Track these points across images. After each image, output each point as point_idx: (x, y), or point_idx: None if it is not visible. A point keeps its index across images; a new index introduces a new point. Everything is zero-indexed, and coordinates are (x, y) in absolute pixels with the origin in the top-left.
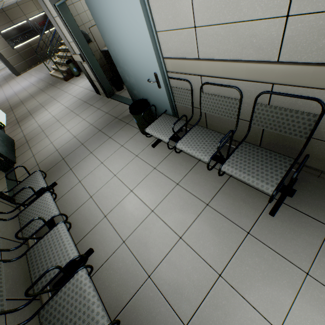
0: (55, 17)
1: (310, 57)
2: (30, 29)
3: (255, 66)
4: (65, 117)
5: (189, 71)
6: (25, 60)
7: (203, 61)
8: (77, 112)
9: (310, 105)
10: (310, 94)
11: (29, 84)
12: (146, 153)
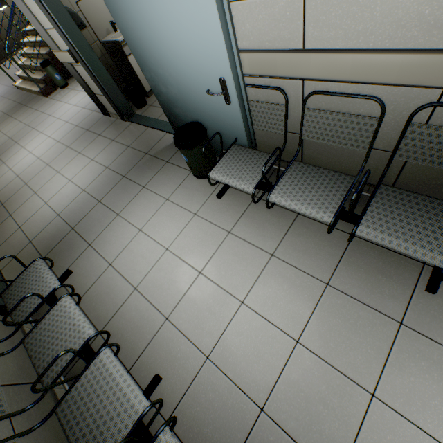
0: None
1: None
2: None
3: (421, 59)
4: (58, 157)
5: (283, 72)
6: None
7: (315, 54)
8: (77, 148)
9: None
10: None
11: None
12: (210, 208)
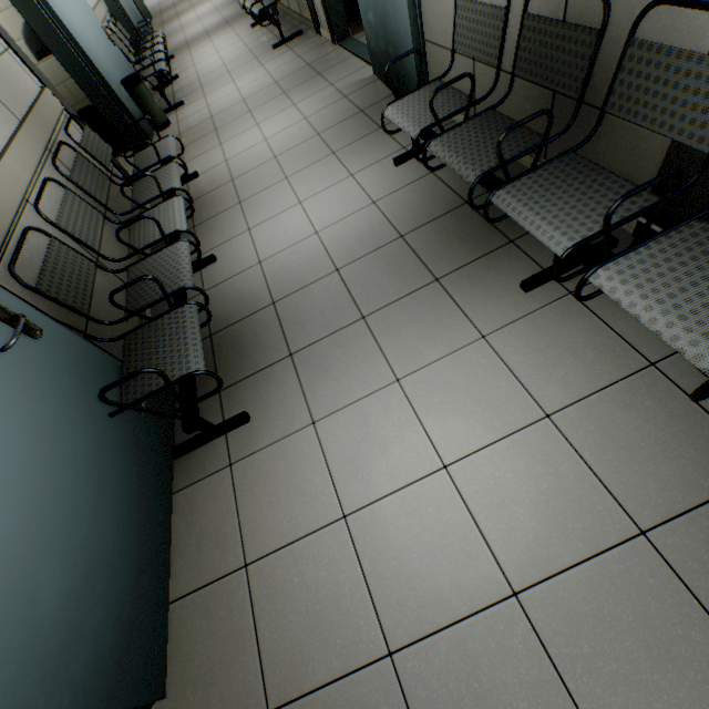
0: None
1: None
2: None
3: None
4: (207, 15)
5: None
6: None
7: None
8: (220, 10)
9: None
10: None
11: None
12: (245, 33)
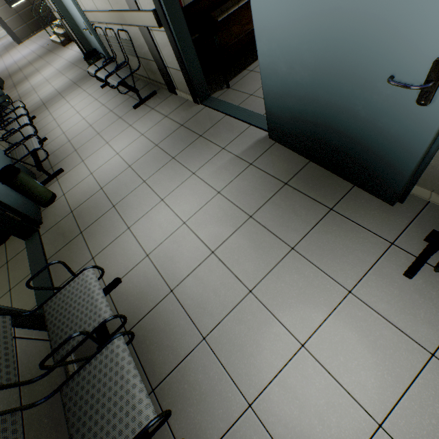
0: None
1: (117, 8)
2: None
3: (109, 14)
4: (53, 77)
5: (99, 21)
6: (26, 24)
7: (98, 13)
8: (64, 73)
9: (134, 37)
10: (130, 30)
11: (29, 52)
12: (96, 92)
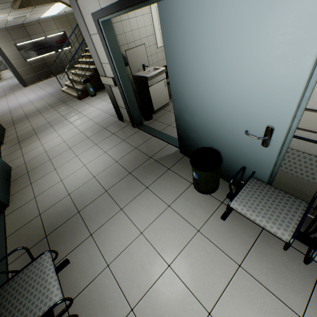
0: (93, 34)
1: None
2: (47, 45)
3: None
4: (79, 144)
5: None
6: (36, 73)
7: None
8: (95, 140)
9: None
10: None
11: (36, 97)
12: (213, 228)
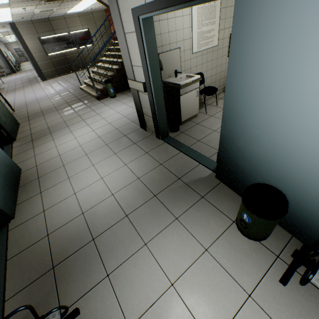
0: (128, 32)
1: None
2: (70, 41)
3: None
4: (96, 151)
5: None
6: (56, 68)
7: None
8: (114, 148)
9: None
10: None
11: (54, 93)
12: (270, 295)
